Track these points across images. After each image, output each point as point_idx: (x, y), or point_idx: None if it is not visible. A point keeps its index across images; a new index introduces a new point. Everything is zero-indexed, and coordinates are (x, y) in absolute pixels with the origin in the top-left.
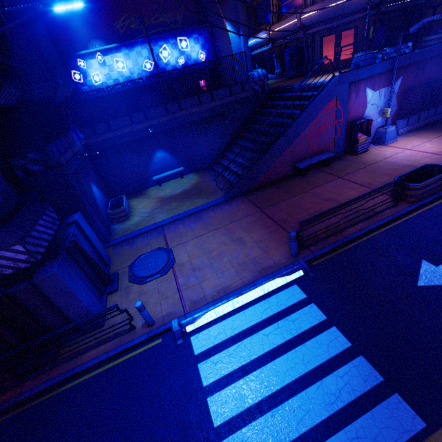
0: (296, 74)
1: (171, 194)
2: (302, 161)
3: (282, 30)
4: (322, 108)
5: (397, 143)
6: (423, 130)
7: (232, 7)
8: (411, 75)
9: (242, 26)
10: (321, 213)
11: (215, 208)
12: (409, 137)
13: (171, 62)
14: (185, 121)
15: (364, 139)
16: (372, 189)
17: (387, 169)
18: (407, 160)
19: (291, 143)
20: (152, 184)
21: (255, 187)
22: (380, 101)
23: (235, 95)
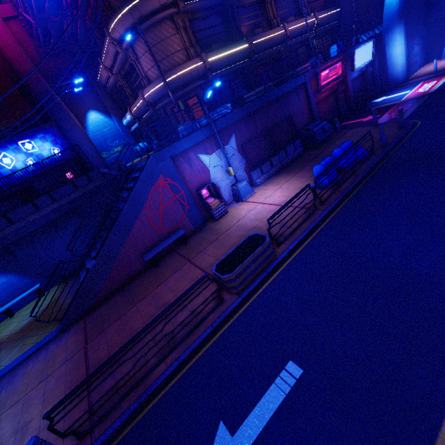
0: (169, 142)
1: (11, 332)
2: (152, 249)
3: (138, 109)
4: (150, 189)
5: (254, 197)
6: (279, 174)
7: (95, 97)
8: (244, 130)
9: (111, 110)
10: (81, 382)
11: (40, 353)
12: (266, 185)
13: (18, 166)
14: (23, 233)
15: (217, 203)
16: (210, 276)
17: (234, 238)
18: (255, 220)
19: (126, 236)
20: (2, 318)
21: (101, 299)
22: (222, 161)
23: (82, 188)
